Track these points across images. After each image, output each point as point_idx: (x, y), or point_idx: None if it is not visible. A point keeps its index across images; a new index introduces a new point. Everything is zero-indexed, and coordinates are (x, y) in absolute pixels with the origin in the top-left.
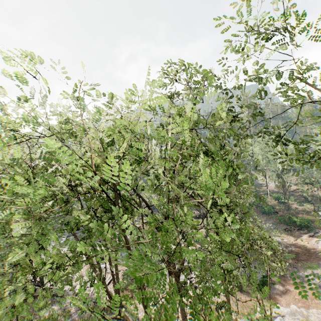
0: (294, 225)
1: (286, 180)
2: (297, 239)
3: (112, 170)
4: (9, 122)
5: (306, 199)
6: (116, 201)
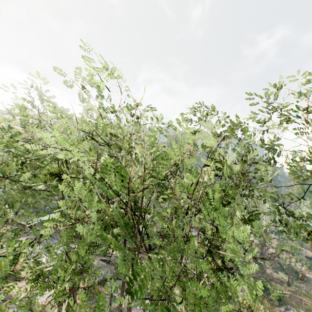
0: (266, 292)
1: (267, 241)
2: (268, 310)
3: (143, 191)
4: (90, 124)
5: (281, 267)
6: (132, 222)
